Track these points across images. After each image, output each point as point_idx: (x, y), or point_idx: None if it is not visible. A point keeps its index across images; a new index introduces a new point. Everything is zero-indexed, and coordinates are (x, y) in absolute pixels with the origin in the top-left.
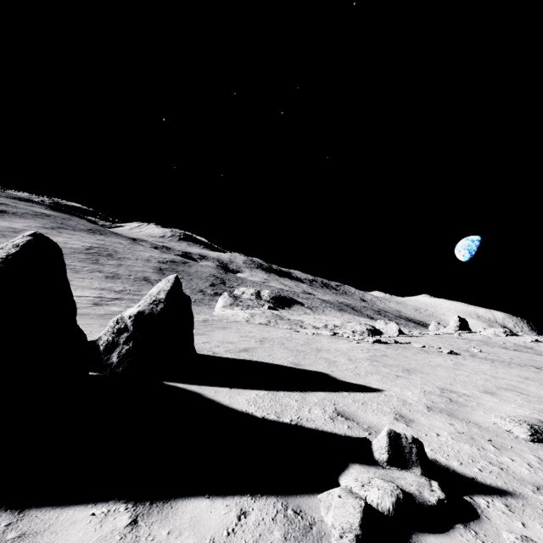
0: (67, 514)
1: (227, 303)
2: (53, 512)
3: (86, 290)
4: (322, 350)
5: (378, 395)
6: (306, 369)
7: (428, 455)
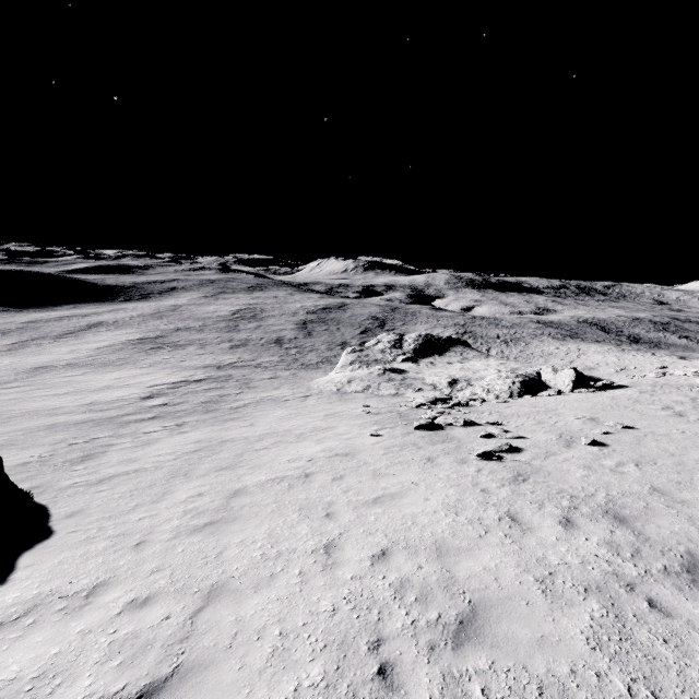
0: None
1: (348, 361)
2: None
3: (181, 373)
4: (227, 469)
5: None
6: (51, 527)
7: None
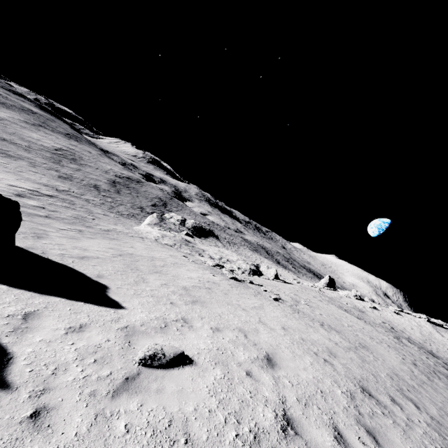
0: None
1: (153, 222)
2: None
3: (27, 182)
4: (159, 273)
5: (108, 311)
6: (98, 281)
7: (19, 353)
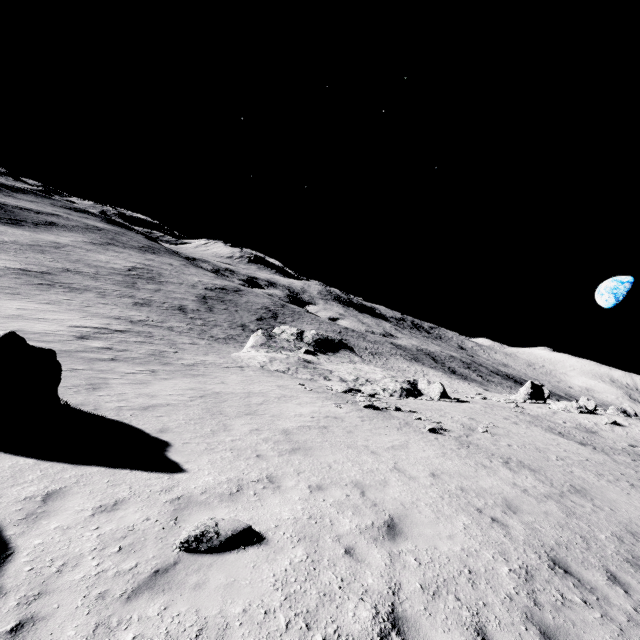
0: None
1: (258, 342)
2: None
3: (95, 319)
4: (252, 414)
5: (160, 477)
6: (159, 438)
7: (23, 547)
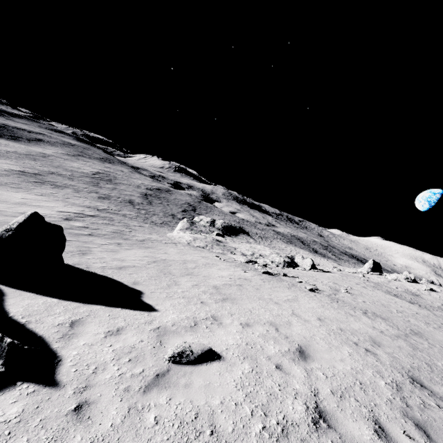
0: None
1: (184, 227)
2: None
3: (73, 207)
4: (191, 275)
5: (142, 314)
6: (134, 288)
7: (66, 356)
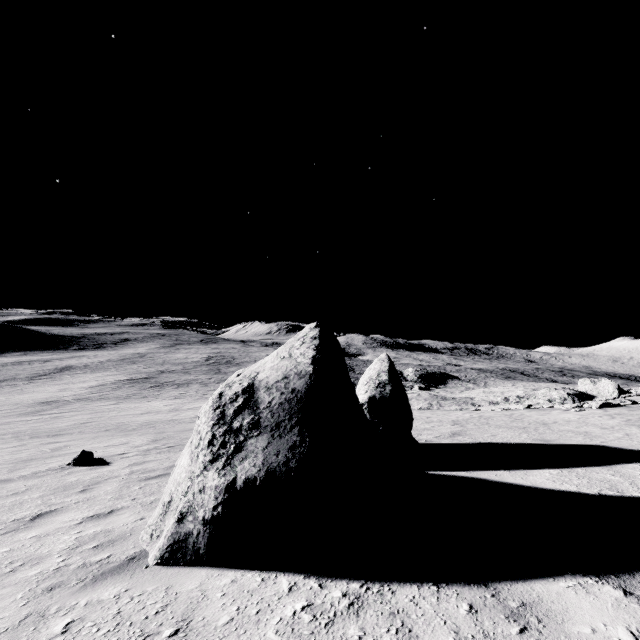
0: (538, 587)
1: None
2: (520, 586)
3: None
4: (549, 423)
5: None
6: (565, 443)
7: None
